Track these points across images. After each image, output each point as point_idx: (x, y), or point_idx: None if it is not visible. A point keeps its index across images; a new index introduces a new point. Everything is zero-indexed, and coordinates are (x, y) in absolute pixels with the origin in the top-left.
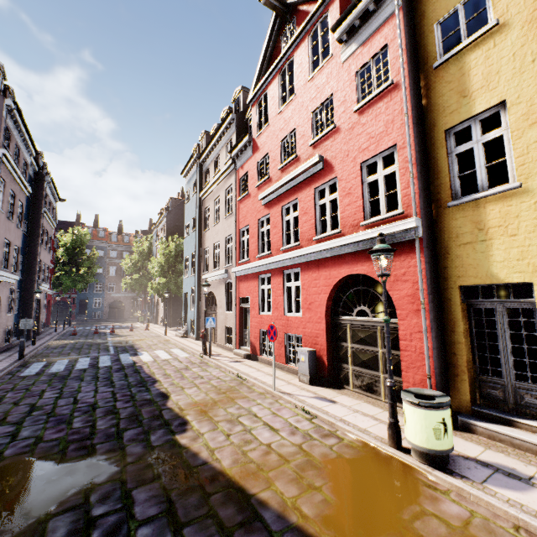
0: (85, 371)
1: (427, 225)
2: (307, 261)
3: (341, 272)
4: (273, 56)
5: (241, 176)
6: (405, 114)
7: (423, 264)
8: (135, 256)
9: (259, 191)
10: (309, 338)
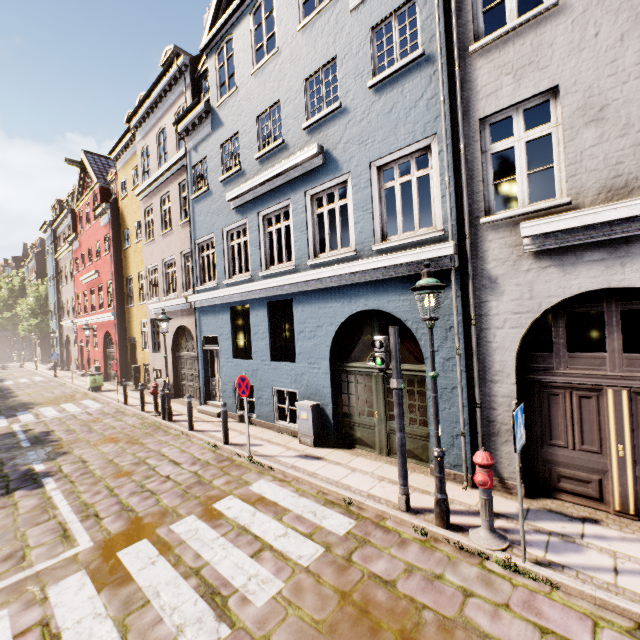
0: None
1: (121, 314)
2: (98, 322)
3: (105, 329)
4: (85, 186)
5: (76, 257)
6: (111, 269)
7: (117, 329)
8: (4, 293)
9: (83, 274)
10: (100, 361)
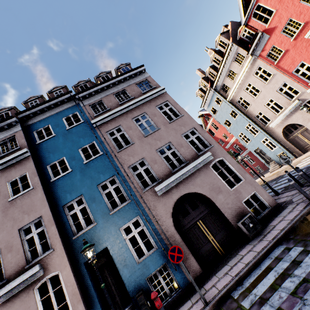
0: (305, 172)
1: None
2: None
3: None
4: None
5: (266, 54)
6: None
7: None
8: None
9: (298, 39)
10: None
